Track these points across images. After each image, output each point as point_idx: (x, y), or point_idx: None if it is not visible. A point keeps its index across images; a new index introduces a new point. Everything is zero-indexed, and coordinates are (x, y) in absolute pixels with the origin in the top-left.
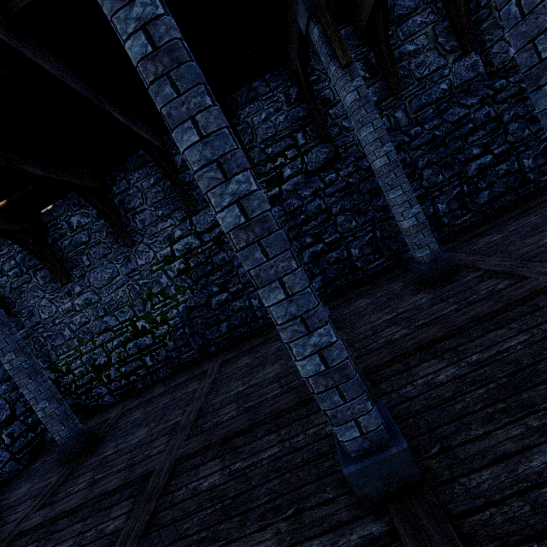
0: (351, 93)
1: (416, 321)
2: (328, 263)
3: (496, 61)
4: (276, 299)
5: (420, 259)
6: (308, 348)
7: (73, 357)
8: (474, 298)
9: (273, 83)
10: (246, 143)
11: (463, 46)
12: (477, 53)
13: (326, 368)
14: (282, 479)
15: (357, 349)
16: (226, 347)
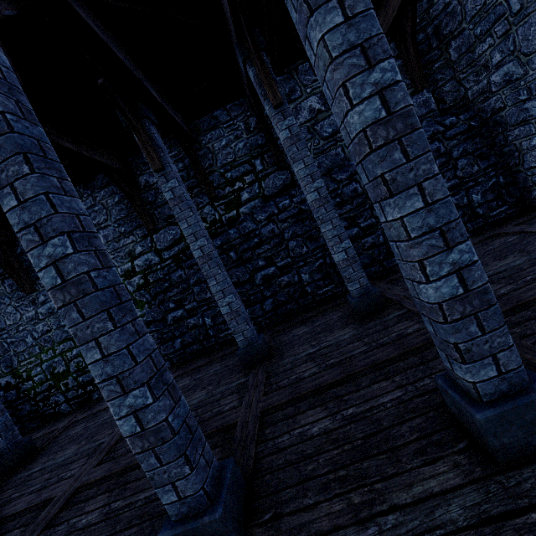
0: (283, 131)
1: (329, 359)
2: (280, 286)
3: (448, 99)
4: (93, 358)
5: (351, 292)
6: (124, 408)
7: (33, 364)
8: (384, 341)
9: (233, 112)
10: (207, 167)
11: (415, 84)
12: (429, 91)
13: (142, 430)
14: (140, 527)
15: (271, 383)
16: (179, 363)
